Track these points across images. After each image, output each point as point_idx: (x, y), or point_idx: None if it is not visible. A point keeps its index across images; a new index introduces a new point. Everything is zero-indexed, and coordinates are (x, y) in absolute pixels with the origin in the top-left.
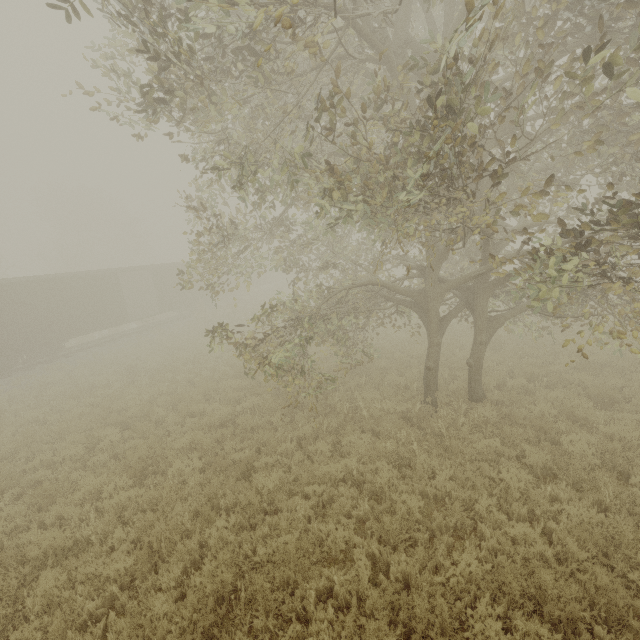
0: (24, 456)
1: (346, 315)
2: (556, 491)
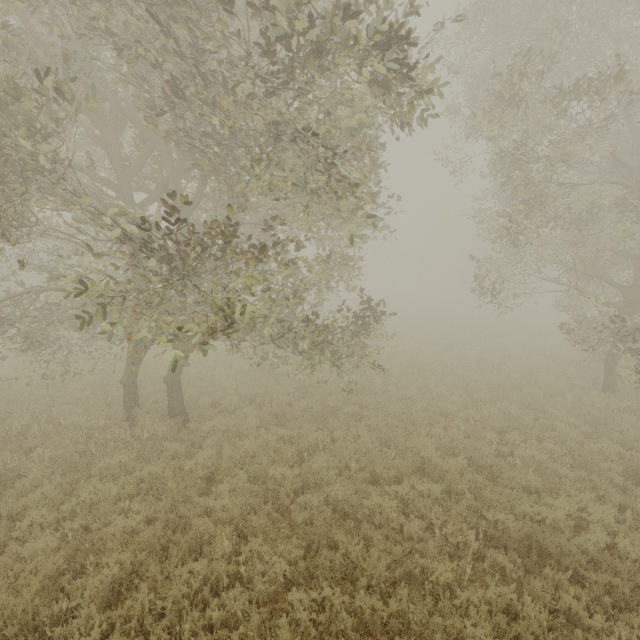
0: None
1: (61, 323)
2: (135, 503)
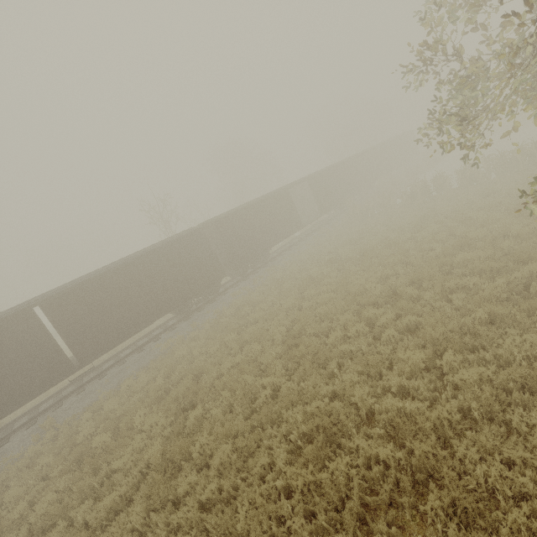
0: (310, 332)
1: None
2: None
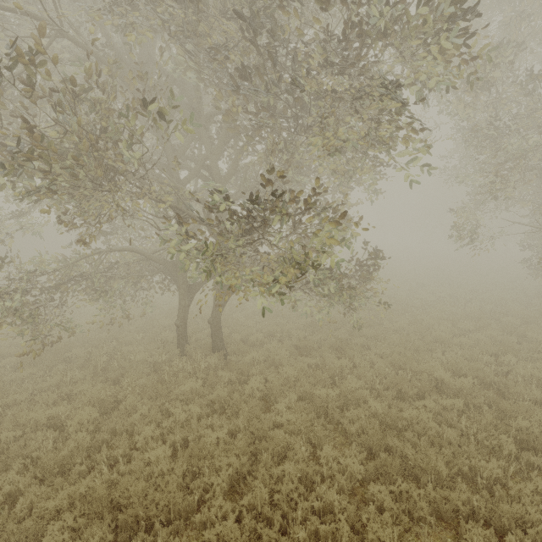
0: None
1: (121, 279)
2: (215, 420)
